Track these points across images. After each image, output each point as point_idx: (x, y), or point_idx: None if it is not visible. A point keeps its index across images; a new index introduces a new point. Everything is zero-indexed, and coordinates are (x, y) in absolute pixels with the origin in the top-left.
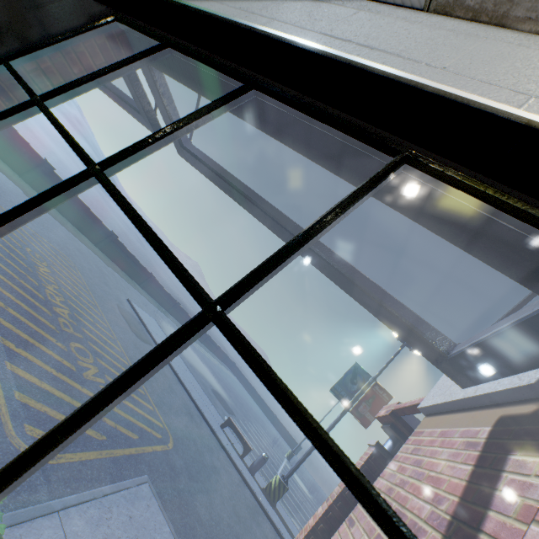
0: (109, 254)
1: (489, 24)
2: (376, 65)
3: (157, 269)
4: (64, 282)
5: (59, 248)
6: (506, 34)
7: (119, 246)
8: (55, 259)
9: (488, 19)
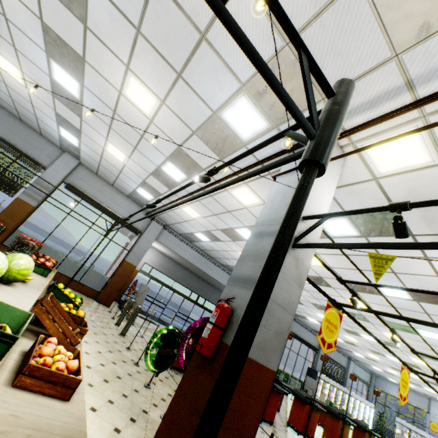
0: None
1: (134, 201)
2: (121, 217)
3: None
4: None
5: None
6: (135, 204)
7: None
8: None
9: (133, 201)
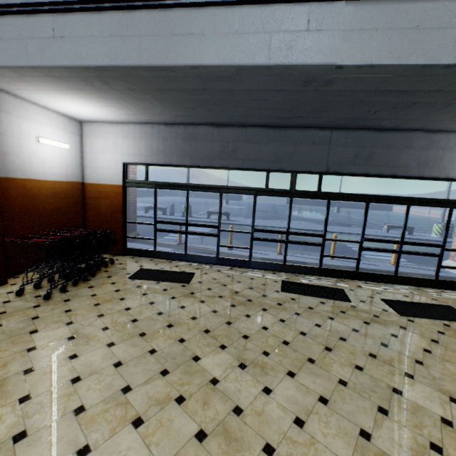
0: None
1: None
2: None
3: None
4: None
5: None
6: None
7: None
8: None
9: None
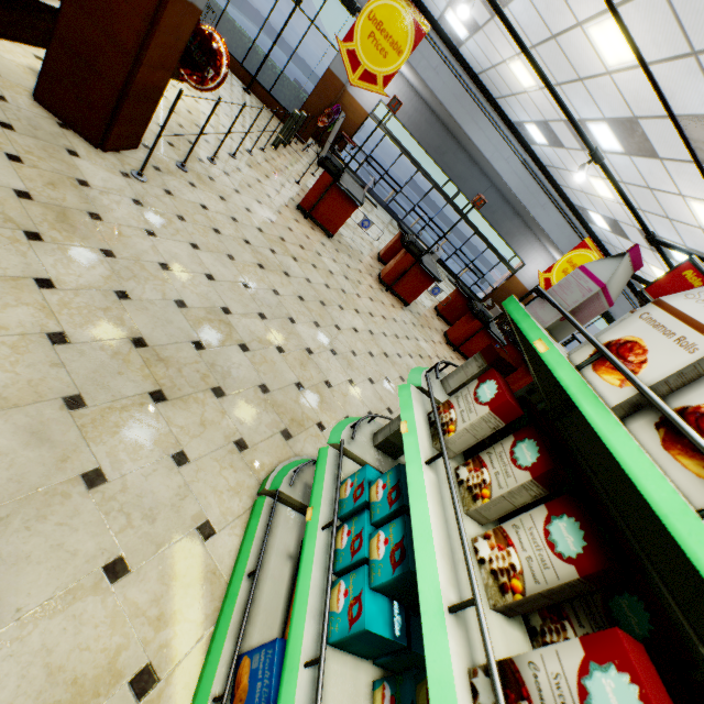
0: None
1: None
2: None
3: None
4: None
5: None
6: None
7: None
8: None
9: None
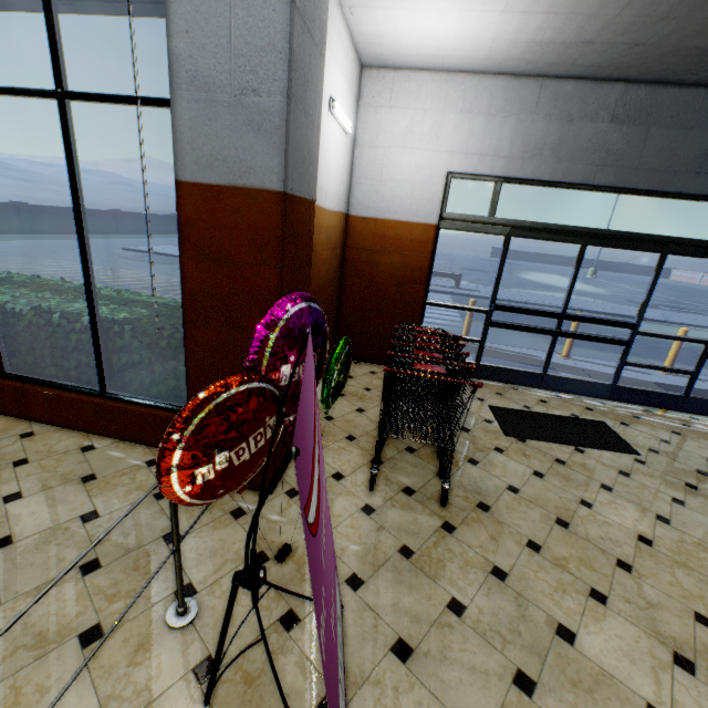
0: (49, 230)
1: None
2: None
3: (114, 206)
4: (51, 273)
5: (2, 258)
6: None
7: (42, 212)
8: (15, 266)
9: None
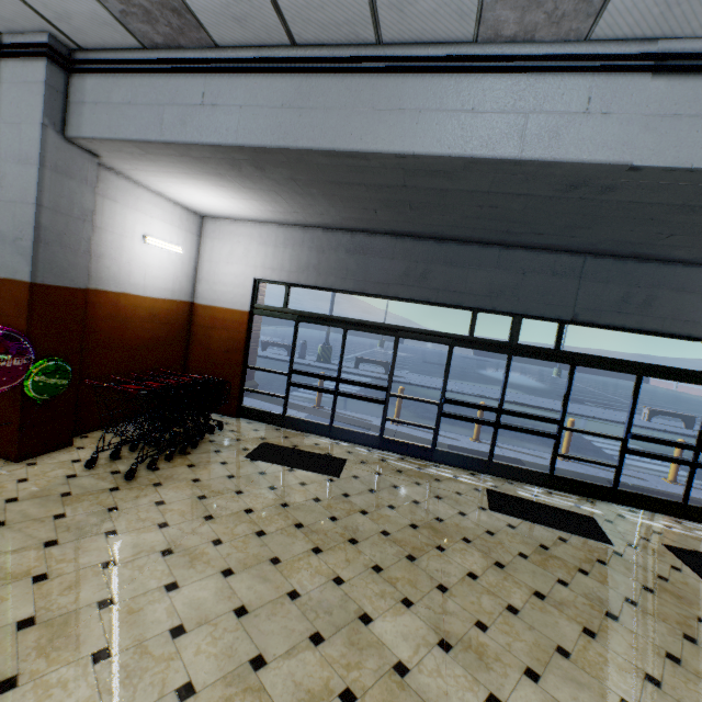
0: None
1: None
2: None
3: None
4: None
5: None
6: None
7: None
8: None
9: None
